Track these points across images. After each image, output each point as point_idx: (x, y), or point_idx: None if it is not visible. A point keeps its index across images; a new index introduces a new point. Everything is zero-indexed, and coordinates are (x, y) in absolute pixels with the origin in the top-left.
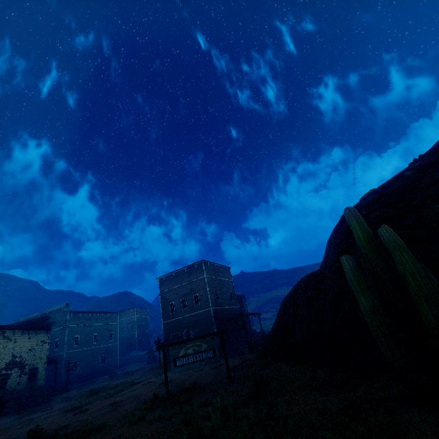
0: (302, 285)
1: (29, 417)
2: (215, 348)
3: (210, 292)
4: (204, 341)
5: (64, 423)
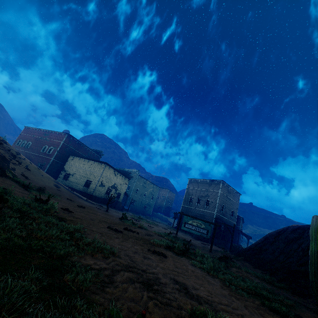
0: (289, 228)
1: (116, 211)
2: (209, 230)
3: (218, 203)
4: (204, 224)
5: None
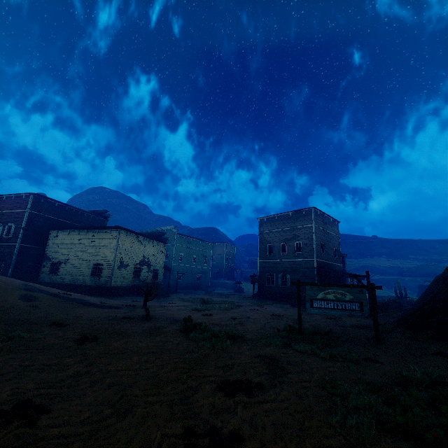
0: None
1: (162, 304)
2: (363, 302)
3: (316, 243)
4: (349, 292)
5: (198, 320)
